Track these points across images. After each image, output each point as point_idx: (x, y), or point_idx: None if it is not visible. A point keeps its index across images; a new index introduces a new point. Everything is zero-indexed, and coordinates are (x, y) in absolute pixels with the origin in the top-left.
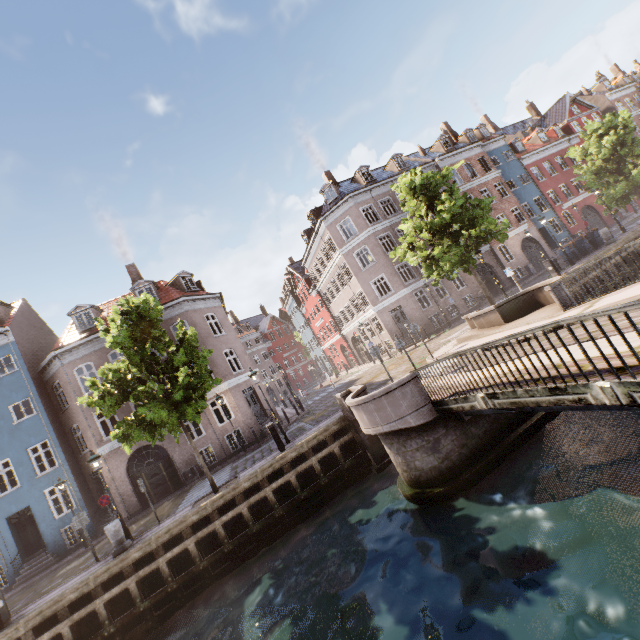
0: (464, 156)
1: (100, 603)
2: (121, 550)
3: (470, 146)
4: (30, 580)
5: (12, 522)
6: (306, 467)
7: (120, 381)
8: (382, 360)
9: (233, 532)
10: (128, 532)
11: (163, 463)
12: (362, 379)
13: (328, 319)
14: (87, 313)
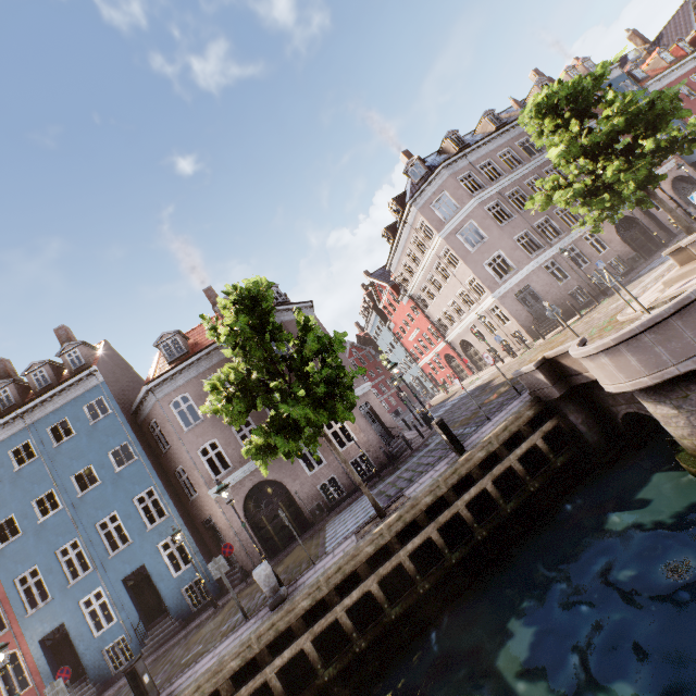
0: None
1: (271, 672)
2: (278, 601)
3: None
4: (158, 651)
5: (128, 584)
6: (504, 469)
7: (243, 384)
8: (516, 355)
9: (422, 566)
10: (277, 578)
11: (283, 502)
12: (501, 377)
13: (426, 327)
14: (174, 341)
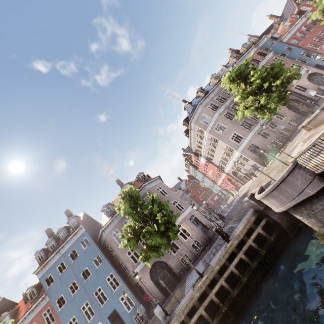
0: (248, 56)
1: None
2: (166, 323)
3: (249, 50)
4: None
5: (110, 319)
6: (247, 247)
7: (133, 230)
8: (256, 176)
9: (222, 298)
10: (165, 311)
11: (166, 270)
12: (250, 190)
13: (214, 168)
14: (108, 207)
